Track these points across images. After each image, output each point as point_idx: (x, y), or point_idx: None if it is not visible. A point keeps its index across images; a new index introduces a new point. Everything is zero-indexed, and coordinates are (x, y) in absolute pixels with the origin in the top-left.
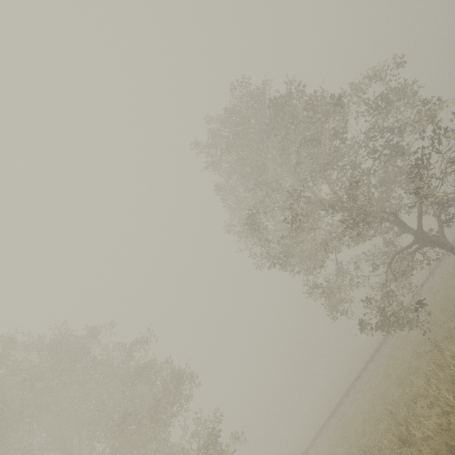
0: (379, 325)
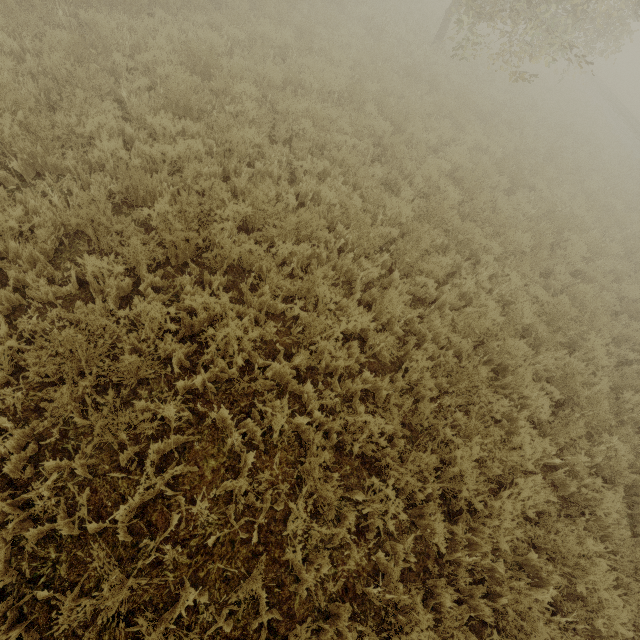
0: None
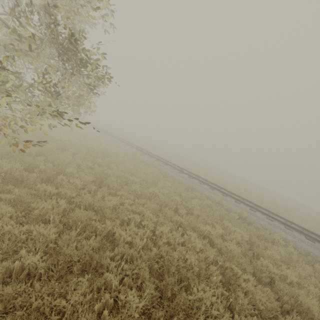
0: None
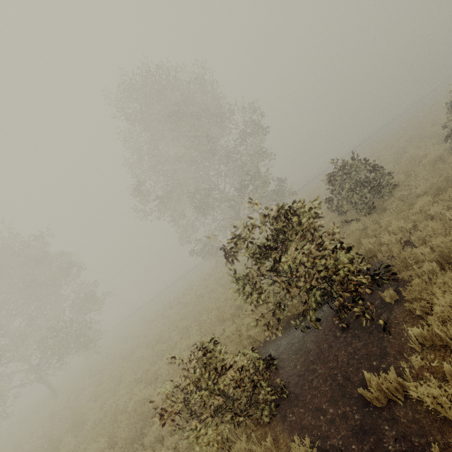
0: (200, 253)
